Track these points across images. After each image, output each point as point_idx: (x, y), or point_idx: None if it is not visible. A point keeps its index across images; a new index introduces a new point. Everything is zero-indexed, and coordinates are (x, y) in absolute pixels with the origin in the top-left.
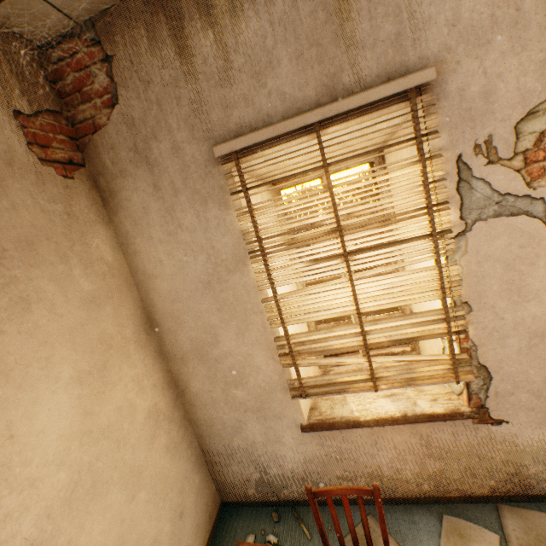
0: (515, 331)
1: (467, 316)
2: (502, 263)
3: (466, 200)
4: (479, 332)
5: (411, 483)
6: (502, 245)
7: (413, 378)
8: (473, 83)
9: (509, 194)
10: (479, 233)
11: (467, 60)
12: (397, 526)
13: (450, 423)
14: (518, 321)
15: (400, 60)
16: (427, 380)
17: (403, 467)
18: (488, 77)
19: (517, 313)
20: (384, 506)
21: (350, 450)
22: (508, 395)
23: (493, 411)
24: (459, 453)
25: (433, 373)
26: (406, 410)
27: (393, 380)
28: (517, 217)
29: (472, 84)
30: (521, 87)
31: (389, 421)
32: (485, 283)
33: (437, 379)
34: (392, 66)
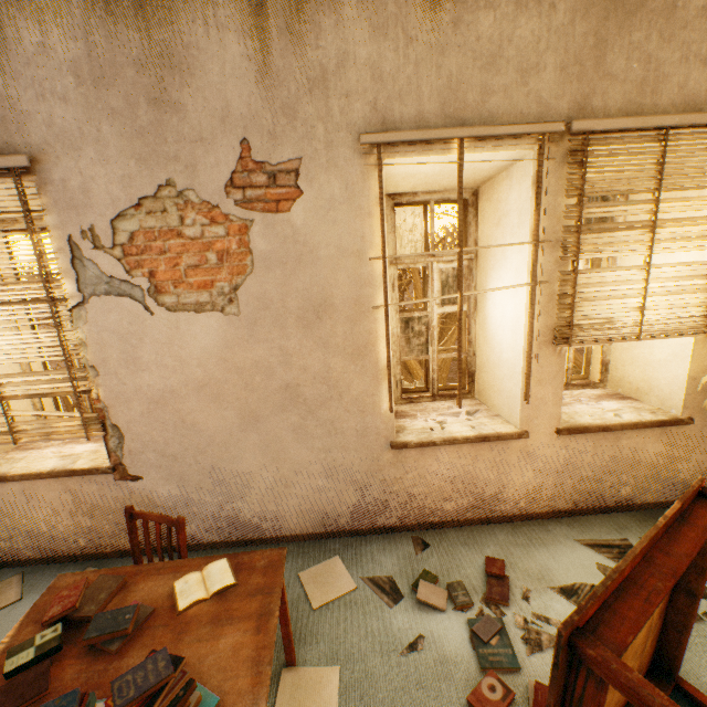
0: (137, 396)
1: (97, 379)
2: (119, 335)
3: (81, 276)
4: (108, 394)
5: (69, 540)
6: (116, 320)
7: (53, 433)
8: (74, 178)
9: (114, 277)
10: (96, 306)
11: (66, 158)
12: (39, 580)
13: (97, 479)
14: (138, 387)
15: (9, 141)
16: (66, 436)
17: (59, 523)
18: (84, 177)
19: (136, 380)
20: (45, 565)
21: (5, 507)
22: (141, 453)
23: (131, 468)
24: (108, 508)
25: (69, 429)
26: (60, 467)
27: (35, 434)
28: (124, 298)
29: (72, 179)
30: (111, 192)
31: (34, 476)
32: (107, 351)
33: (75, 435)
34: (2, 143)
